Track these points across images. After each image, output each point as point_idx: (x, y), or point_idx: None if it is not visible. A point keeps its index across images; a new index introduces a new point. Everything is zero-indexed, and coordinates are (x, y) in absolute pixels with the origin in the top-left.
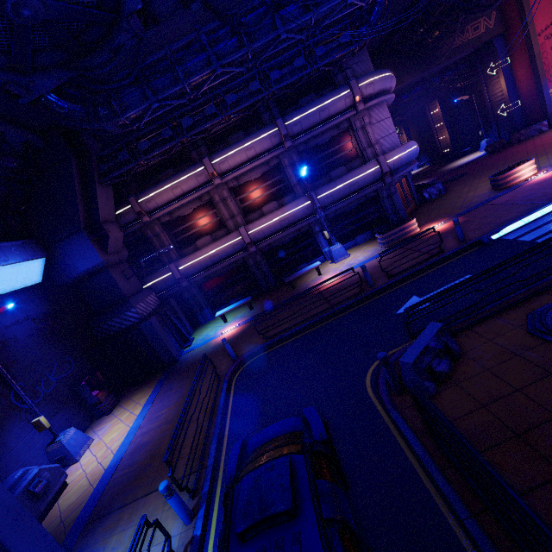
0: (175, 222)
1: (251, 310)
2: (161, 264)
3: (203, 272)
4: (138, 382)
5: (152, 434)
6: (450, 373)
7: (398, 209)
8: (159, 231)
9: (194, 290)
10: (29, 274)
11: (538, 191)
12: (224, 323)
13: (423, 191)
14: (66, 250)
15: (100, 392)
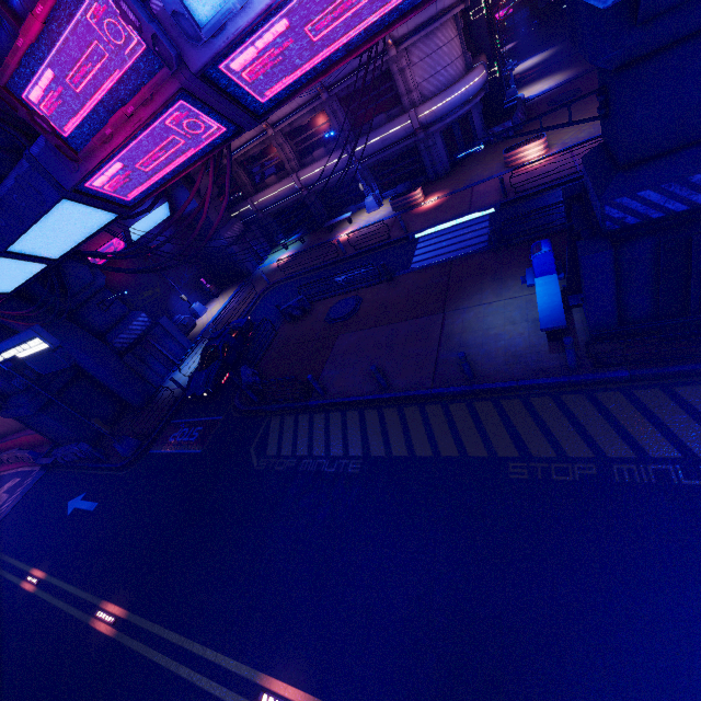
0: (249, 161)
1: (302, 244)
2: (245, 195)
3: (272, 206)
4: (232, 282)
5: (226, 313)
6: (302, 316)
7: (436, 162)
8: (237, 170)
9: (269, 219)
10: (162, 213)
11: (493, 192)
12: (286, 250)
13: (490, 130)
14: (178, 196)
15: (211, 286)
